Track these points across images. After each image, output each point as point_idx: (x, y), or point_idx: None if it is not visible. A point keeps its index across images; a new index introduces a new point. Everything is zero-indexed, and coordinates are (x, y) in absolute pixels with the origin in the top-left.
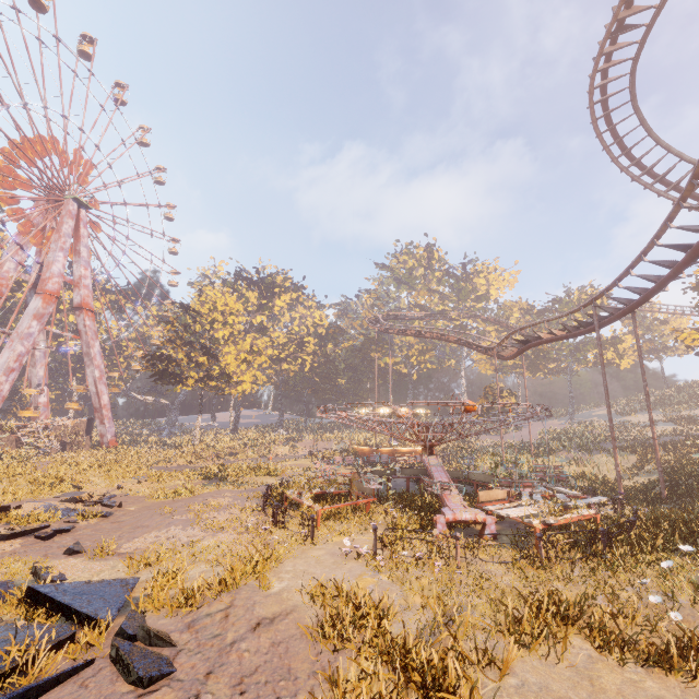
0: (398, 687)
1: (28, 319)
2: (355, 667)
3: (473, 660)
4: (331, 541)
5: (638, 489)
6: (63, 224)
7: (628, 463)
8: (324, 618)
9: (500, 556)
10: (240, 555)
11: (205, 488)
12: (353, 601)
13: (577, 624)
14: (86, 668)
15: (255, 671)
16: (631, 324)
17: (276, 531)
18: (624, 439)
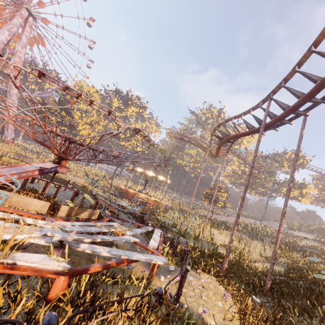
0: None
1: None
2: None
3: None
4: None
5: (257, 272)
6: (15, 18)
7: (272, 253)
8: None
9: None
10: None
11: None
12: None
13: None
14: None
15: None
16: (317, 183)
17: None
18: (281, 240)
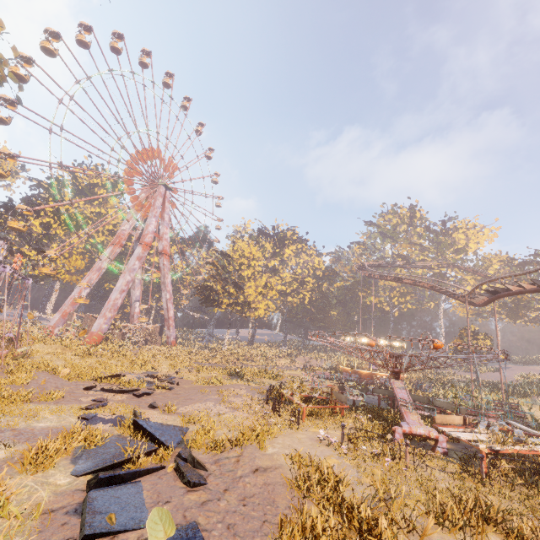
0: (342, 526)
1: (134, 260)
2: (316, 510)
3: (402, 527)
4: (311, 430)
5: None
6: (157, 201)
7: None
8: (299, 476)
9: (445, 467)
10: (249, 427)
11: (229, 381)
12: (320, 470)
13: (500, 528)
14: (161, 470)
15: (252, 496)
16: None
17: (274, 417)
18: None
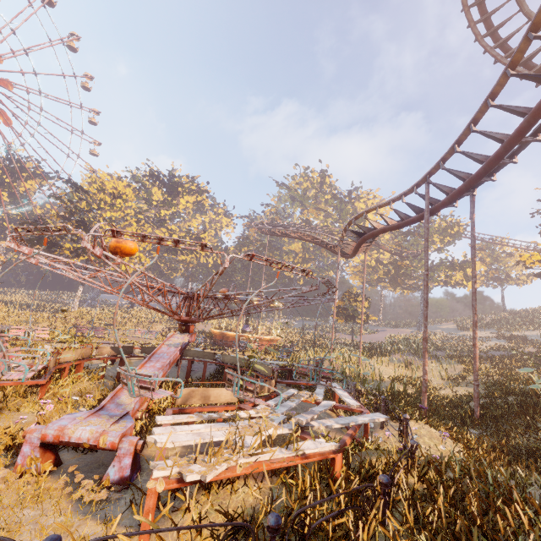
0: None
1: None
2: None
3: None
4: None
5: (452, 401)
6: None
7: (454, 371)
8: None
9: None
10: None
11: None
12: None
13: None
14: None
15: None
16: (482, 255)
17: None
18: (457, 349)
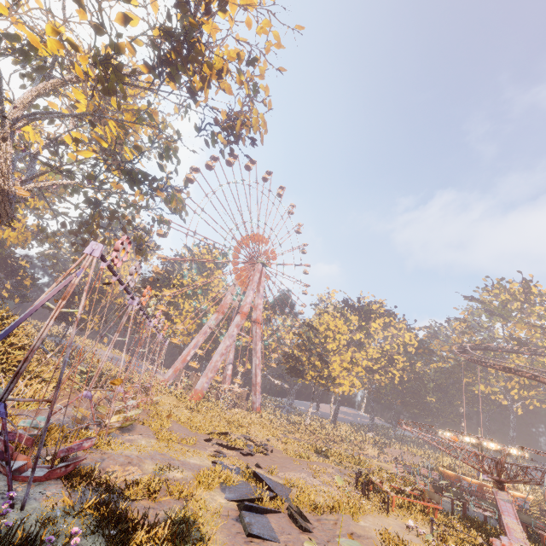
0: None
1: (233, 327)
2: None
3: None
4: (401, 520)
5: None
6: (255, 276)
7: None
8: None
9: None
10: (341, 501)
11: (316, 458)
12: None
13: None
14: (279, 514)
15: None
16: None
17: (363, 500)
18: None
